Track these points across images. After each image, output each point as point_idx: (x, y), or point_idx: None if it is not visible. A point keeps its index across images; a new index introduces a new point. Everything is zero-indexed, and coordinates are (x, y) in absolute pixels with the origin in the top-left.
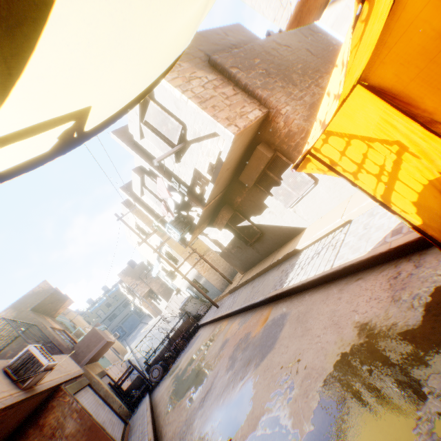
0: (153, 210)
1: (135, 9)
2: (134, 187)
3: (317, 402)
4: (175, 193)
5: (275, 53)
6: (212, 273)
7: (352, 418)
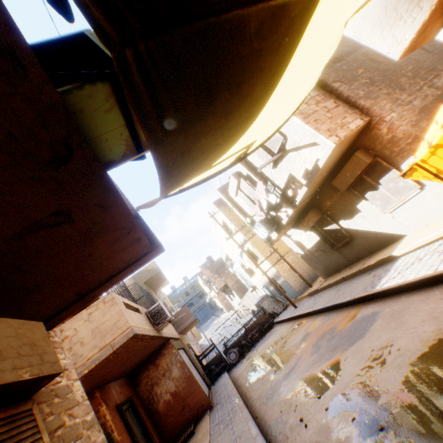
0: (243, 210)
1: (298, 85)
2: (229, 189)
3: (408, 371)
4: (271, 195)
5: (381, 59)
6: (291, 274)
7: (442, 379)
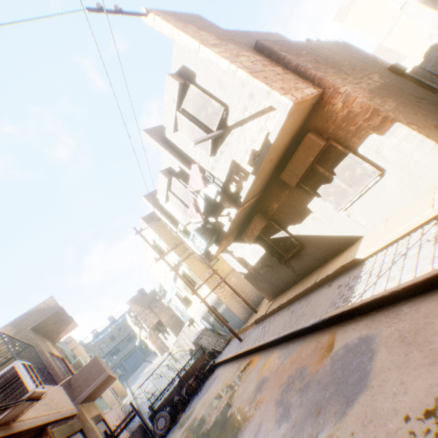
0: (176, 220)
1: None
2: (158, 193)
3: None
4: (209, 186)
5: (319, 51)
6: (233, 299)
7: None
